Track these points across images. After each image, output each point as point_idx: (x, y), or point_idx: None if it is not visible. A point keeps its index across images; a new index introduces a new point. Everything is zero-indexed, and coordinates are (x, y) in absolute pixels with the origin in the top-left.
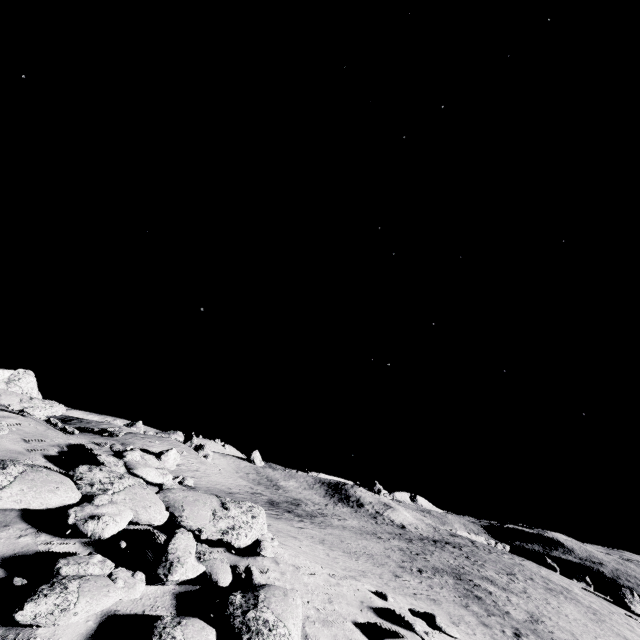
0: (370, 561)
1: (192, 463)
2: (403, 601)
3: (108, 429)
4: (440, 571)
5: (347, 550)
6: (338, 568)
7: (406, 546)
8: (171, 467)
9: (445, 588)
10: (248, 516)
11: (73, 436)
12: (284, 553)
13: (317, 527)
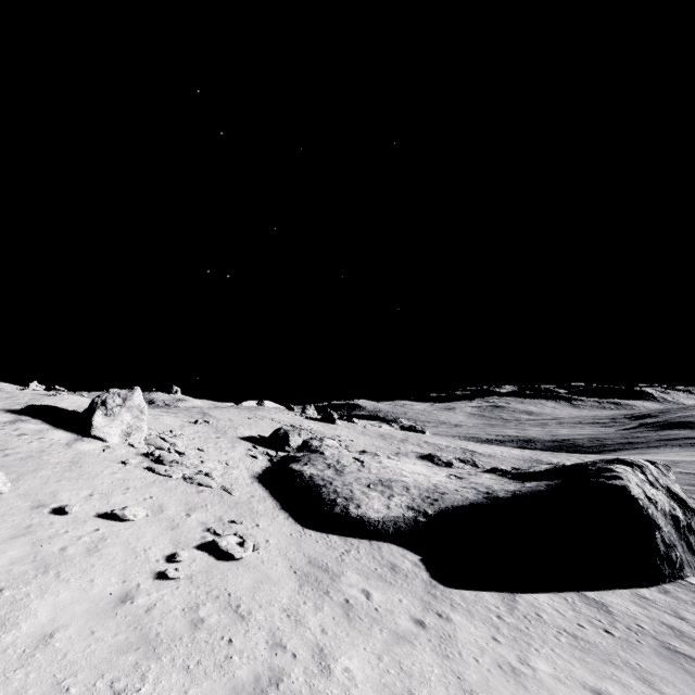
0: None
1: None
2: None
3: None
4: None
5: None
6: None
7: None
8: None
9: None
10: None
11: None
12: None
13: None
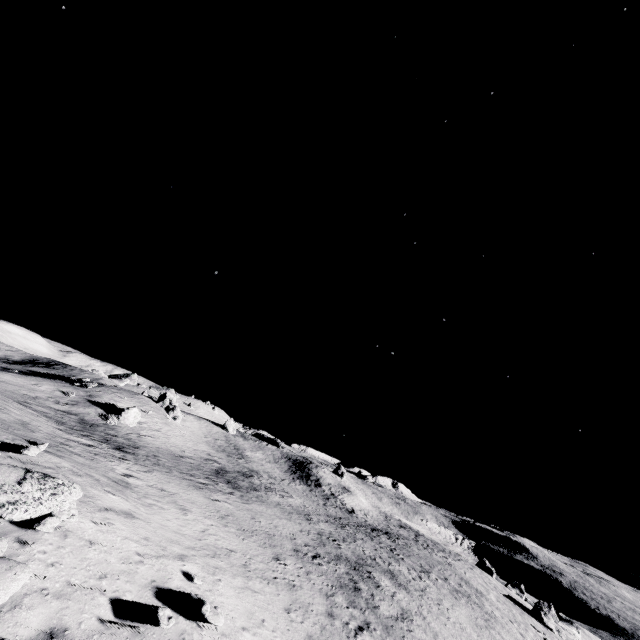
0: (262, 541)
1: (156, 423)
2: (232, 584)
3: (84, 379)
4: (341, 559)
5: (246, 528)
6: (182, 546)
7: (331, 531)
8: (131, 424)
9: (325, 576)
10: (46, 493)
11: (43, 382)
12: (91, 528)
13: (241, 501)
